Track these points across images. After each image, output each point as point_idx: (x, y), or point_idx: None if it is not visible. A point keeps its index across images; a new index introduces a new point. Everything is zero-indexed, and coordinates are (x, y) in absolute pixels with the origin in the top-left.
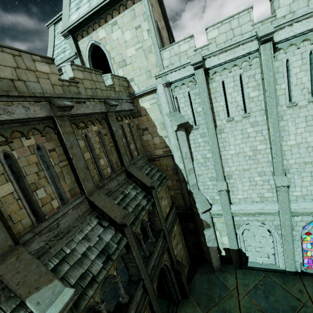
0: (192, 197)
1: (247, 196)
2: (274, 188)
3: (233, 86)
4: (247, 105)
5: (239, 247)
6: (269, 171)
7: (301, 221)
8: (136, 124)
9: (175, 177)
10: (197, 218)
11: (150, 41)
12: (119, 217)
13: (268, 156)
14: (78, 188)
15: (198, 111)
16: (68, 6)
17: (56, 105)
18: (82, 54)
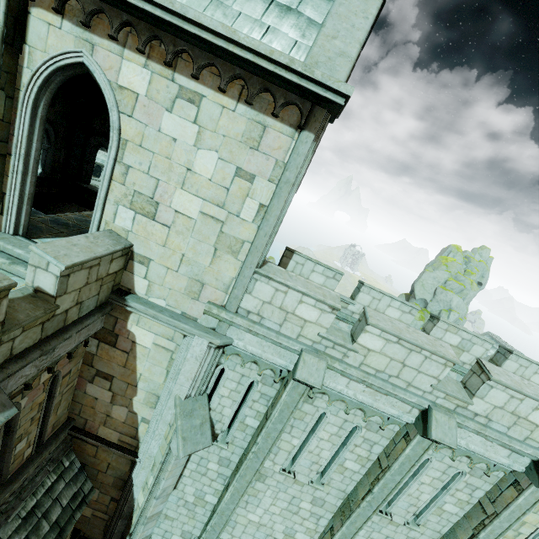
0: None
1: None
2: None
3: (333, 434)
4: (329, 472)
5: None
6: None
7: None
8: (88, 352)
9: (113, 493)
10: None
11: (251, 232)
12: None
13: None
14: None
15: (247, 423)
16: None
17: None
18: (28, 53)
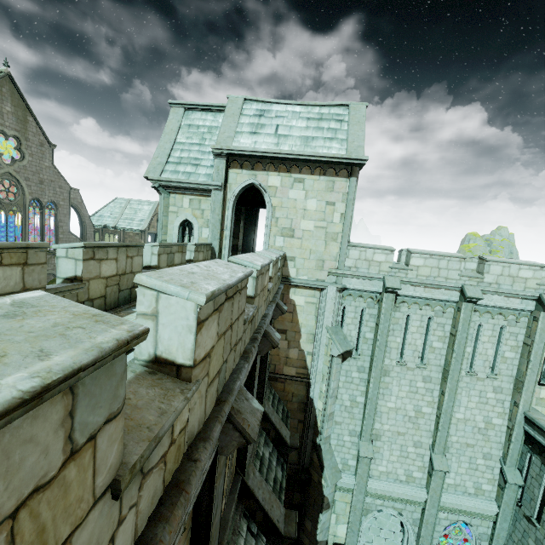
0: (320, 457)
1: (392, 471)
2: (426, 467)
3: (418, 326)
4: (426, 354)
5: (358, 544)
6: (427, 443)
7: (445, 519)
8: None
9: (299, 415)
10: (315, 490)
11: (340, 227)
12: (281, 521)
13: (431, 424)
14: (235, 462)
15: (367, 337)
16: (238, 117)
17: (273, 344)
18: (229, 186)
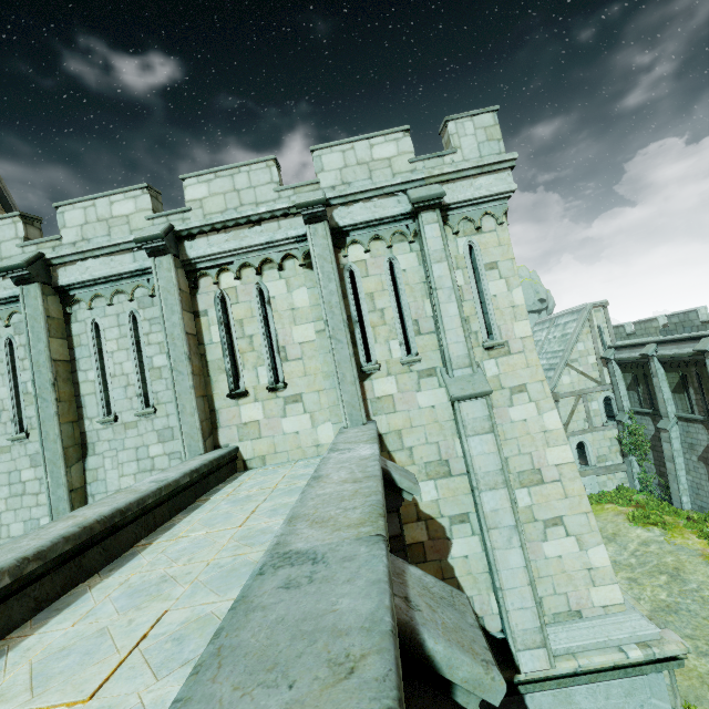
0: None
1: None
2: None
3: None
4: (23, 411)
5: None
6: None
7: None
8: None
9: None
10: None
11: None
12: None
13: None
14: None
15: None
16: None
17: None
18: None
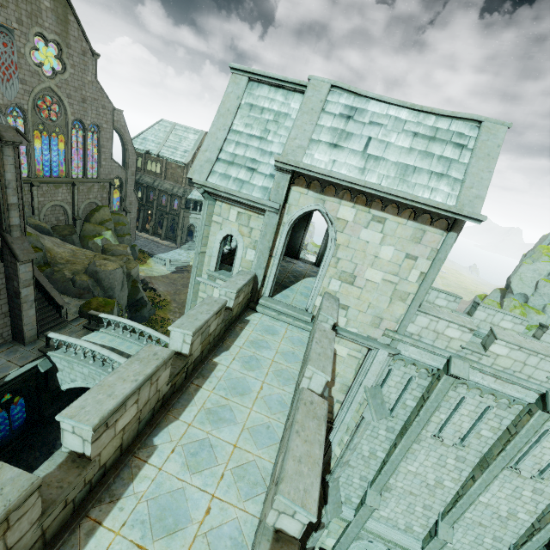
0: (326, 492)
1: (393, 518)
2: (429, 526)
3: (471, 411)
4: (469, 438)
5: None
6: (438, 510)
7: None
8: None
9: None
10: None
11: (415, 288)
12: None
13: (448, 496)
14: None
15: (407, 403)
16: (317, 116)
17: None
18: (288, 207)
